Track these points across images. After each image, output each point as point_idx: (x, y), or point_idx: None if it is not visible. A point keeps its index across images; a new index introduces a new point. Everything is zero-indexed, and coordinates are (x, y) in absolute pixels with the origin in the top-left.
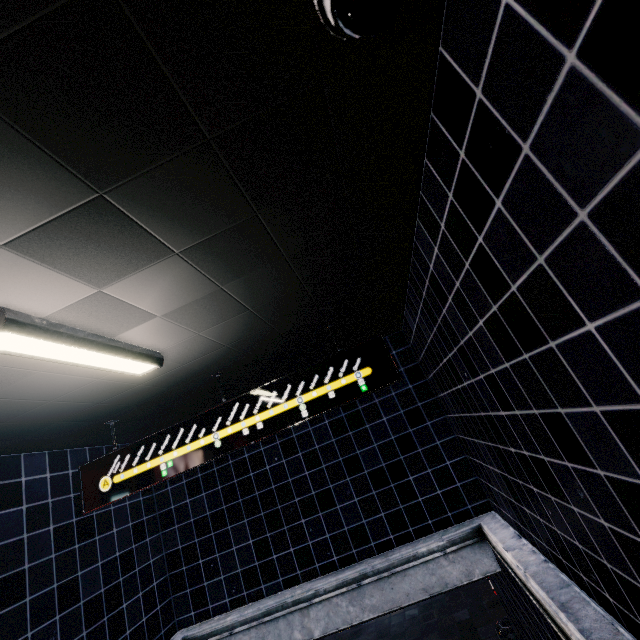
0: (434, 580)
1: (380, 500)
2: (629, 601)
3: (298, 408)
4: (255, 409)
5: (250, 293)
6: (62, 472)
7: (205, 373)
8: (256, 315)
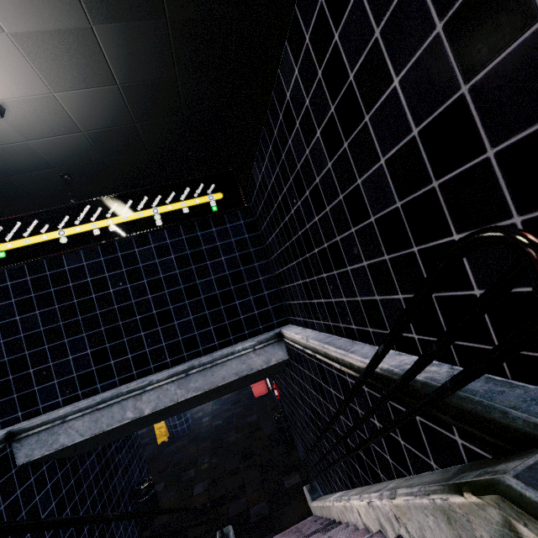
0: (244, 367)
1: (211, 318)
2: (366, 317)
3: (153, 217)
4: (108, 213)
5: (122, 57)
6: None
7: (52, 168)
8: (123, 98)
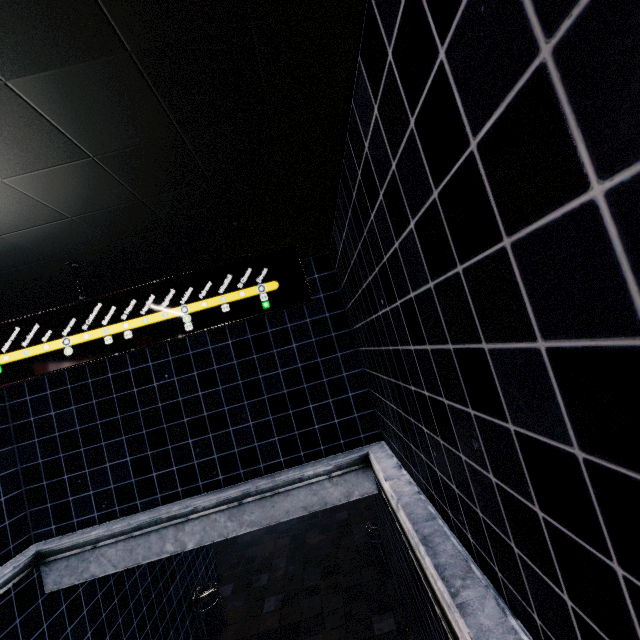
0: (315, 500)
1: (276, 425)
2: (491, 548)
3: (181, 319)
4: (124, 314)
5: (79, 119)
6: None
7: (52, 258)
8: (108, 172)
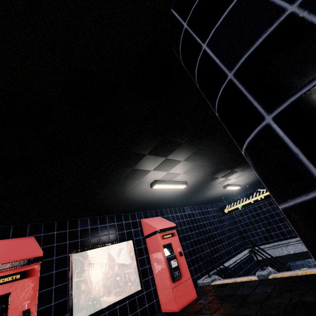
0: None
1: None
2: None
3: None
4: (260, 194)
5: None
6: (213, 209)
7: (245, 186)
8: None
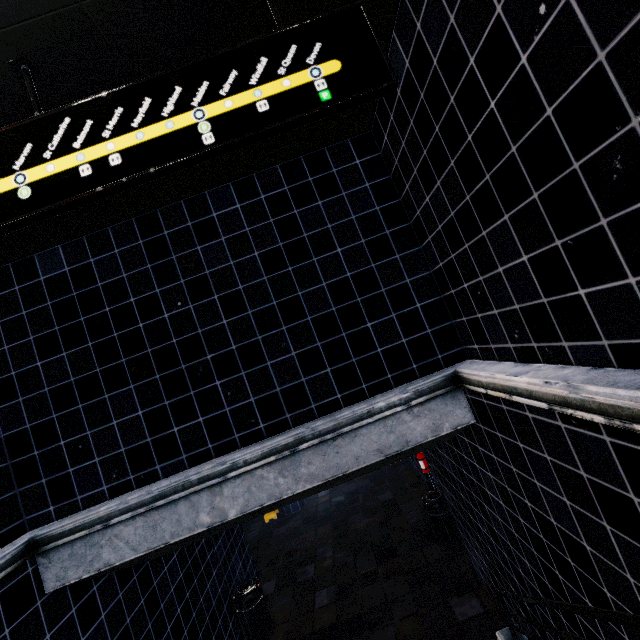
0: (392, 439)
1: (326, 353)
2: None
3: (195, 129)
4: (105, 130)
5: None
6: None
7: None
8: None
